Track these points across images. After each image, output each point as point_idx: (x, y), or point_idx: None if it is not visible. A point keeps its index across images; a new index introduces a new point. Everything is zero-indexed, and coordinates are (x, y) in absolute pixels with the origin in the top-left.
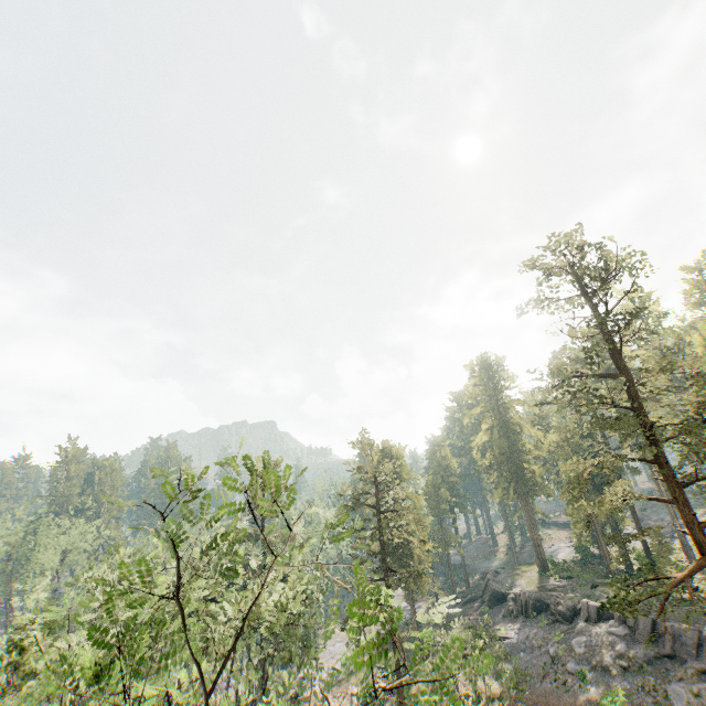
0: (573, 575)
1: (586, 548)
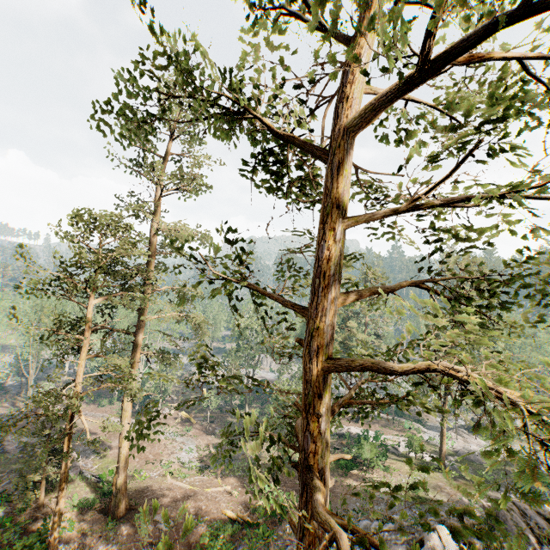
0: None
1: None
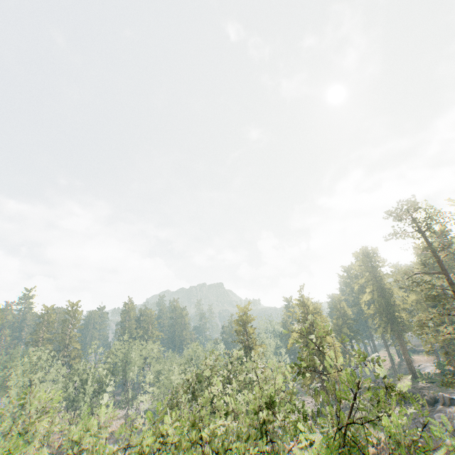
0: (434, 381)
1: (442, 366)
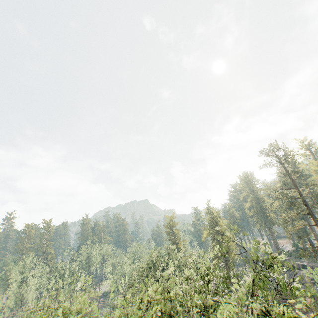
0: (292, 255)
1: (296, 245)
